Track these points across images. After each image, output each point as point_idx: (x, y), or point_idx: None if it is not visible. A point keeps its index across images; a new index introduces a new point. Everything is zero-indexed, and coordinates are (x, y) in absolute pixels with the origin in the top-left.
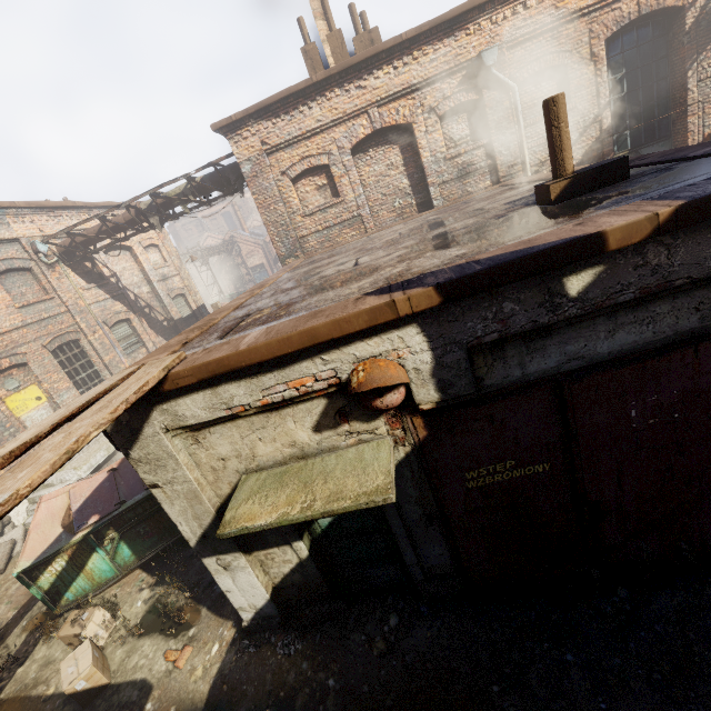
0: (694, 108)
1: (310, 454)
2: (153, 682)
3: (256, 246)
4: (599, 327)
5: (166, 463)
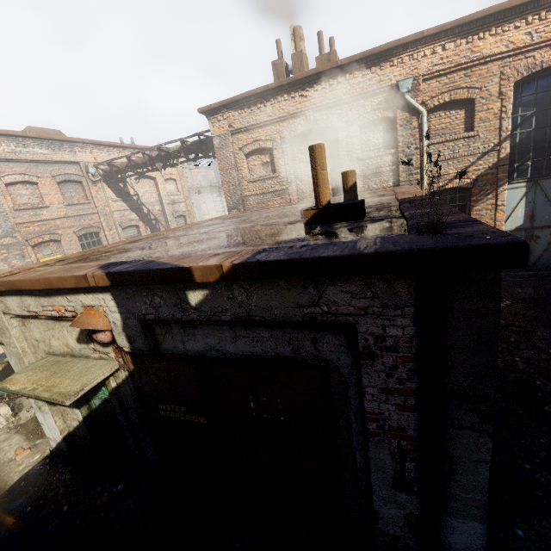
0: None
1: (77, 355)
2: (1, 462)
3: None
4: (226, 332)
5: (6, 332)
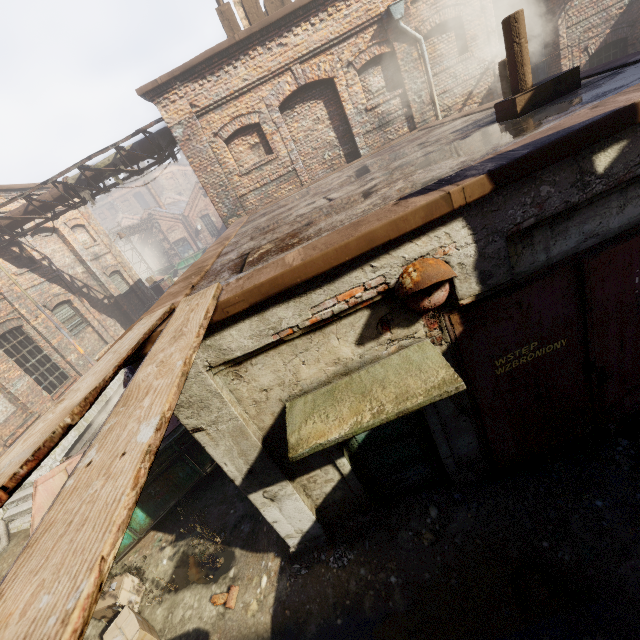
0: (565, 52)
1: (353, 369)
2: (208, 628)
3: (175, 221)
4: (612, 203)
5: (209, 404)
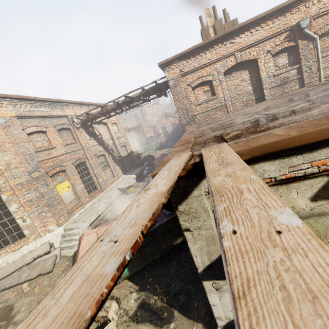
0: None
1: (302, 217)
2: None
3: (150, 128)
4: None
5: (200, 215)
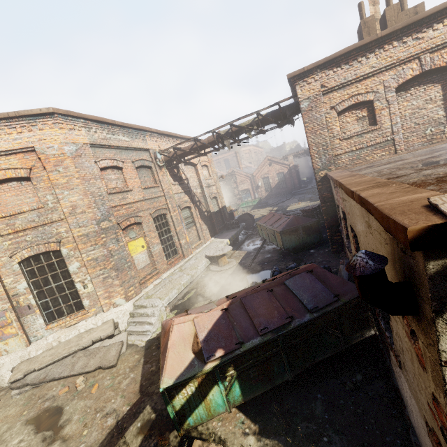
0: None
1: None
2: None
3: (246, 177)
4: None
5: None
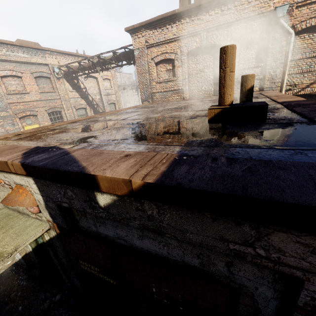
0: None
1: (21, 212)
2: None
3: None
4: (133, 229)
5: None
